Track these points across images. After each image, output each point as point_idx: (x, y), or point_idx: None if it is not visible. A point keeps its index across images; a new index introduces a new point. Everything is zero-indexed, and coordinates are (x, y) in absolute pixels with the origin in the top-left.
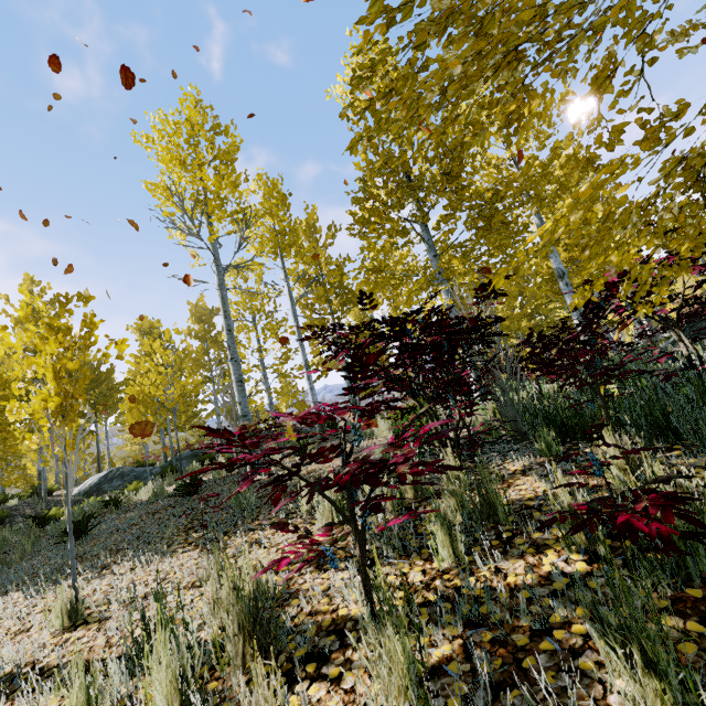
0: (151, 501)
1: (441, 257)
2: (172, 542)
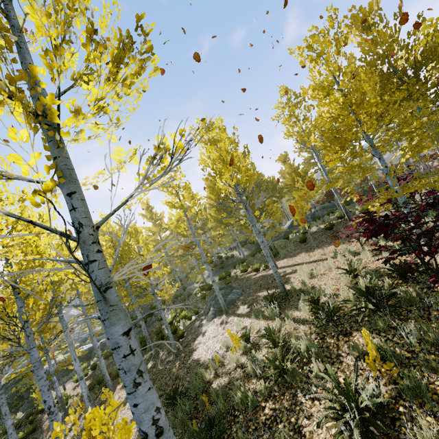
0: (317, 231)
1: None
2: (331, 242)
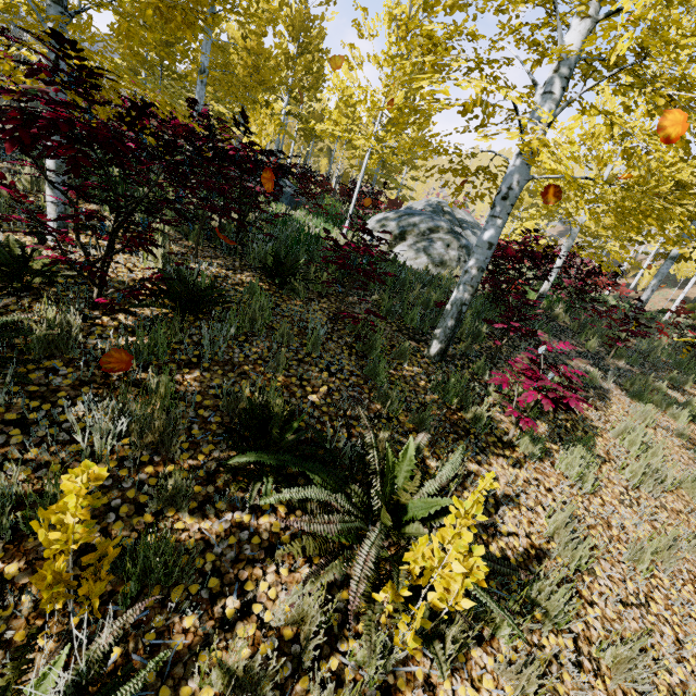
0: None
1: None
2: None
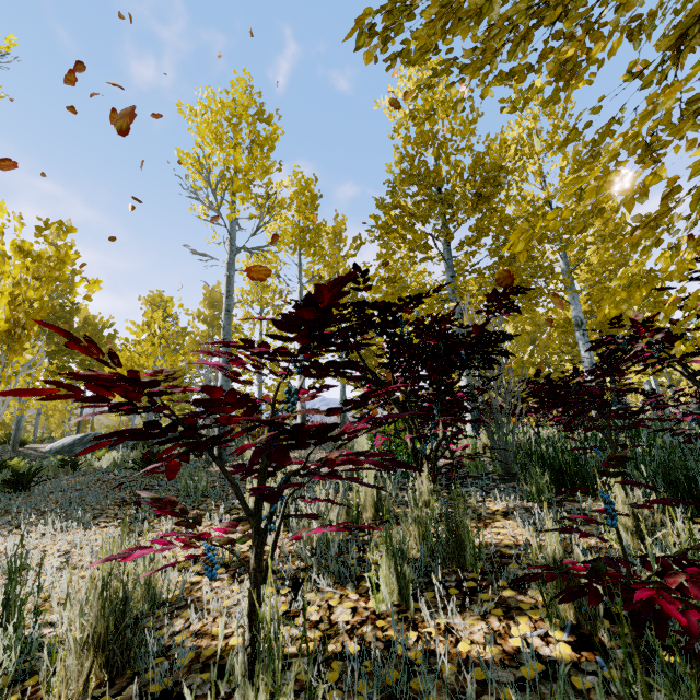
0: (109, 470)
1: (458, 277)
2: (101, 514)
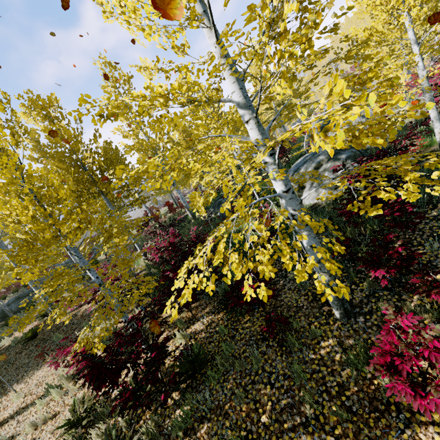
0: (13, 345)
1: None
2: (38, 363)
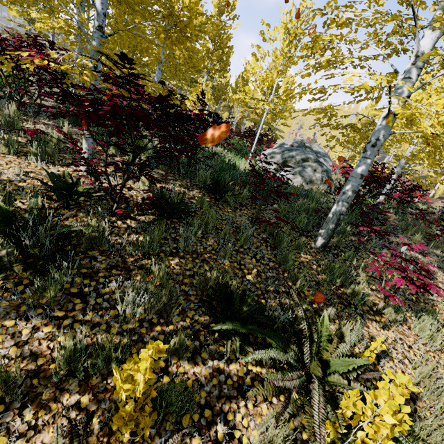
0: None
1: None
2: None
